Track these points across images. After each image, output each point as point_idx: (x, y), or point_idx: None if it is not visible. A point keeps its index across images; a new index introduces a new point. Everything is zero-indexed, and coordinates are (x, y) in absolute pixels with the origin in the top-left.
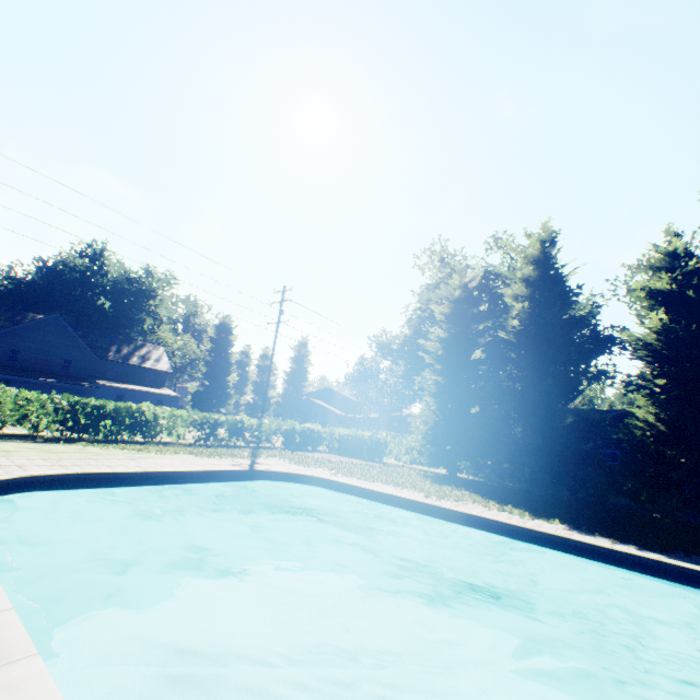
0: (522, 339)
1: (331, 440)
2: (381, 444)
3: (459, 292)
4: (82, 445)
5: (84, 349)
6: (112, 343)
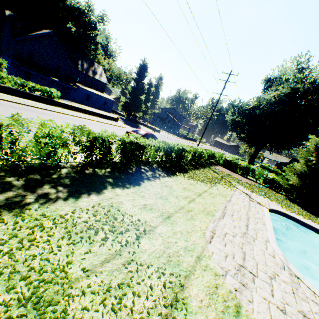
0: None
1: (219, 159)
2: (248, 170)
3: None
4: (184, 178)
5: (66, 60)
6: (78, 59)
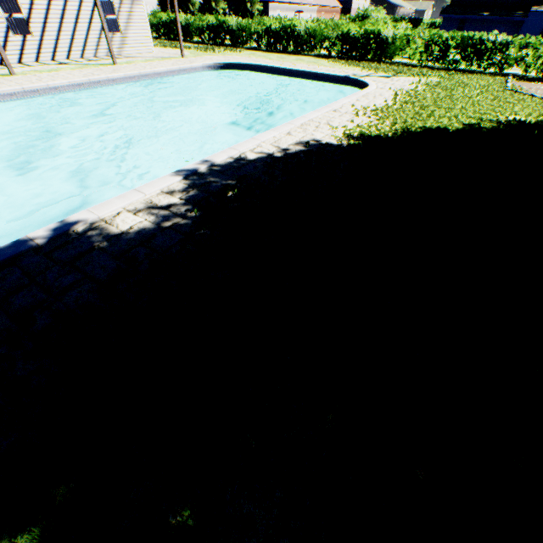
0: None
1: None
2: None
3: None
4: (327, 60)
5: None
6: None
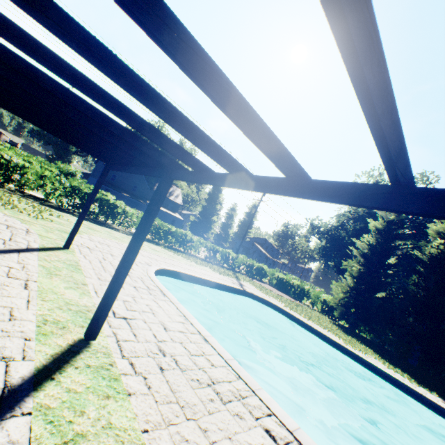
0: (434, 263)
1: (271, 277)
2: (303, 291)
3: (391, 215)
4: (163, 248)
5: (144, 182)
6: (157, 182)
